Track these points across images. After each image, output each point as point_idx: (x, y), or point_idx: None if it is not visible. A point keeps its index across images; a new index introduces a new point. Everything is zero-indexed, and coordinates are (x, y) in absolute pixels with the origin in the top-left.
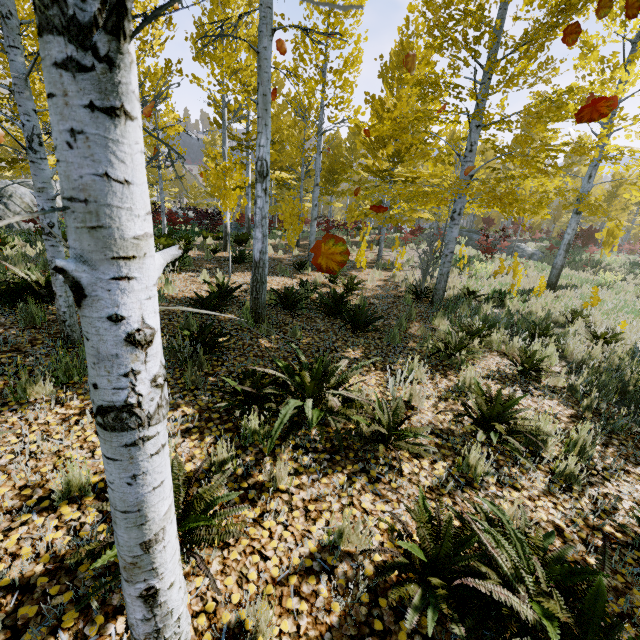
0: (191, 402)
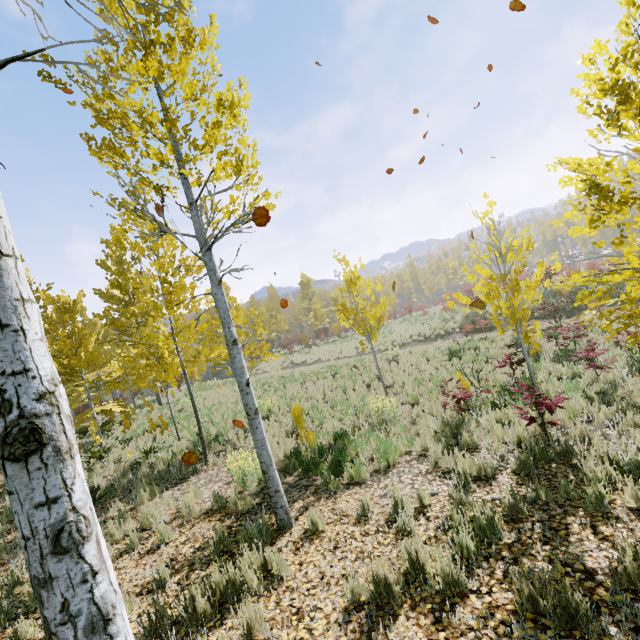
0: None
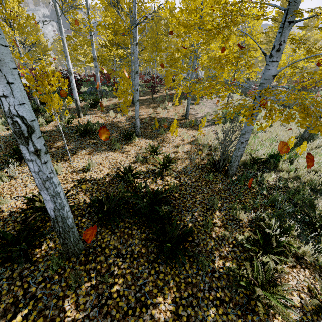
0: None
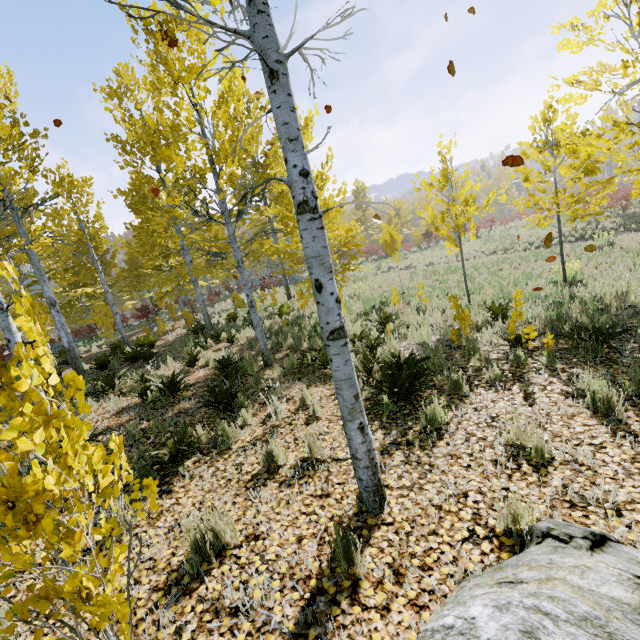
0: None
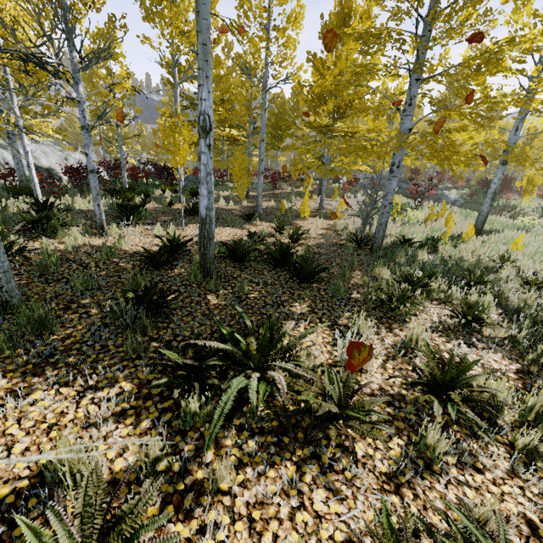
0: (130, 375)
